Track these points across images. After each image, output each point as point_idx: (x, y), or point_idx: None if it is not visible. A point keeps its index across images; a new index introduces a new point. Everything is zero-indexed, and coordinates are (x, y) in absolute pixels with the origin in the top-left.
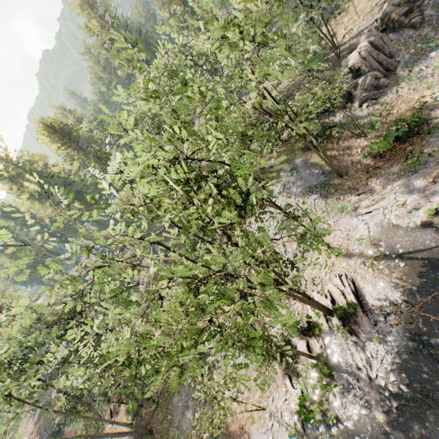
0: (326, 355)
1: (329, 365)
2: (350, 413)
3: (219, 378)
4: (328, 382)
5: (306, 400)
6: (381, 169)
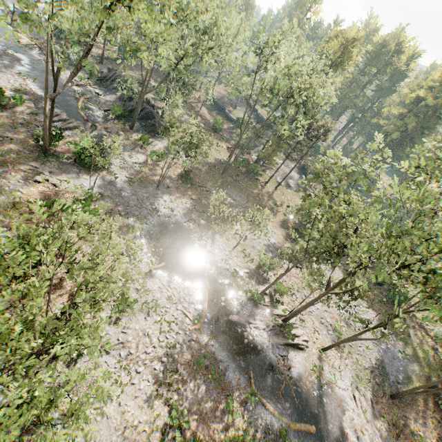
0: (260, 303)
1: (254, 302)
2: (234, 301)
3: (246, 225)
4: (247, 296)
5: (237, 278)
6: (396, 439)
